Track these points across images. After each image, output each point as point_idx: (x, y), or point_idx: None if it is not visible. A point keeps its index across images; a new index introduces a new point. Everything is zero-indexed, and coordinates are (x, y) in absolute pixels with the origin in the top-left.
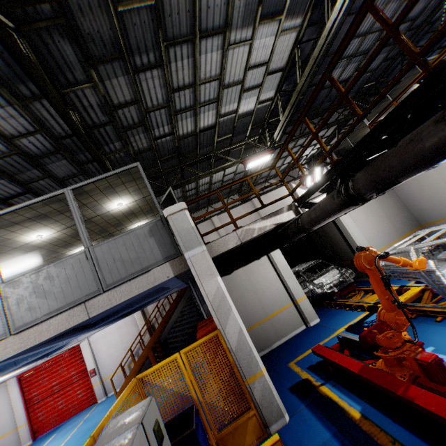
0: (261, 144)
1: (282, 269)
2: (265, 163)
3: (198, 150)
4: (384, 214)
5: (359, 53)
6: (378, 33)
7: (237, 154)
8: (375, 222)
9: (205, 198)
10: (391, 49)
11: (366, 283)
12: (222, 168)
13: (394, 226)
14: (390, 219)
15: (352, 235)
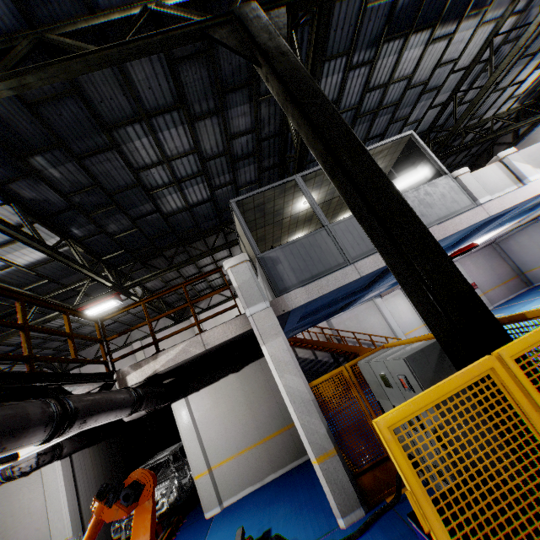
0: (138, 272)
1: (50, 496)
2: (137, 299)
3: (1, 302)
4: (244, 399)
5: (189, 176)
6: (195, 155)
7: (103, 287)
8: (227, 413)
9: (114, 323)
10: (257, 161)
11: (200, 514)
12: (43, 322)
13: (256, 419)
14: (252, 408)
15: (182, 437)
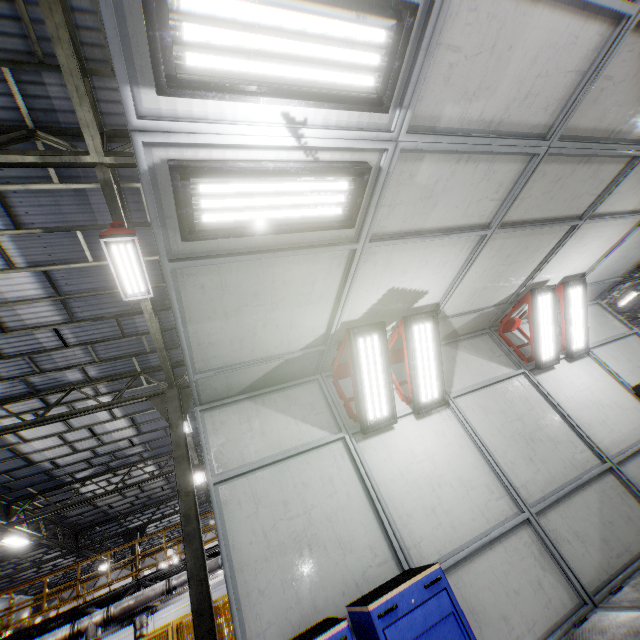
0: None
1: None
2: None
3: None
4: None
5: None
6: None
7: None
8: None
9: None
10: None
11: None
12: None
13: None
14: None
15: None
